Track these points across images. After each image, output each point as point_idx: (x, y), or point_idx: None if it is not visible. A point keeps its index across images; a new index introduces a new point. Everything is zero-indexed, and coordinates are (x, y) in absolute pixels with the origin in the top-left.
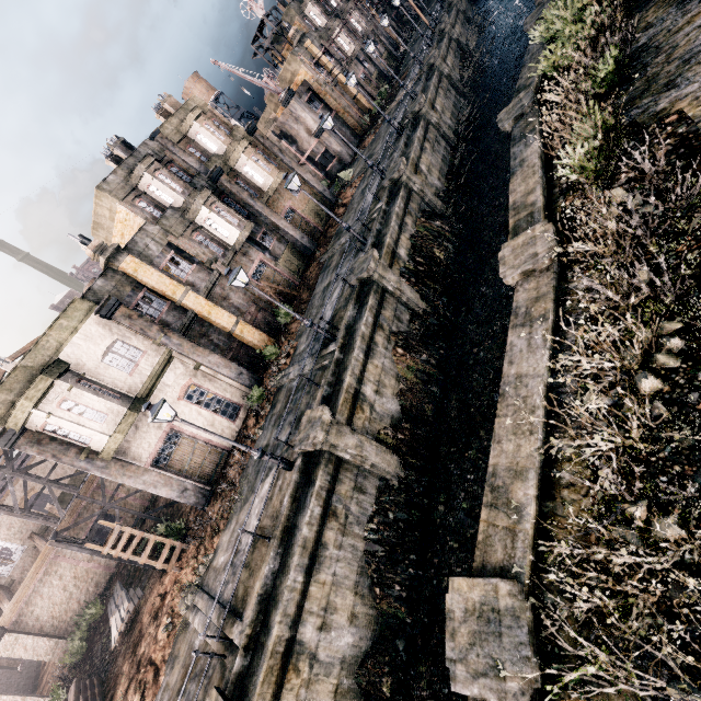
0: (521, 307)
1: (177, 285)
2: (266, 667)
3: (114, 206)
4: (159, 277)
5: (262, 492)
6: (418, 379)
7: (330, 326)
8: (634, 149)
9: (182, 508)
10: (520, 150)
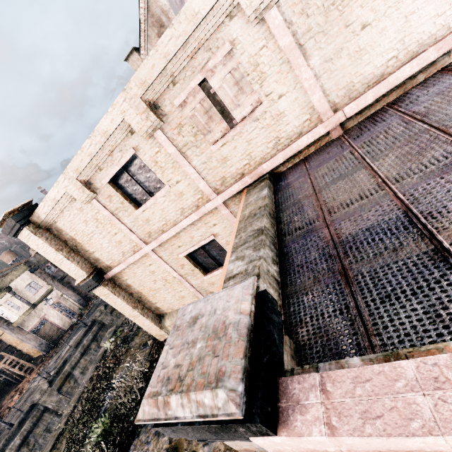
0: None
1: None
2: (60, 376)
3: None
4: None
5: (74, 338)
6: None
7: None
8: None
9: (34, 361)
10: None
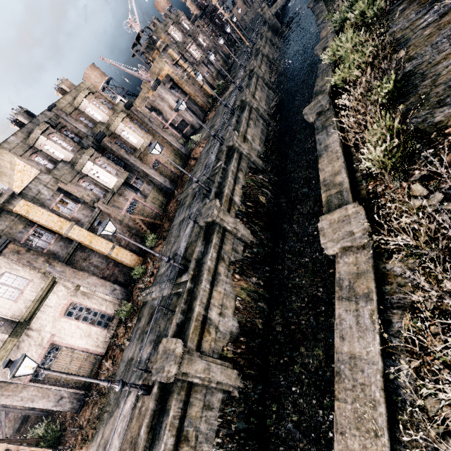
0: (344, 279)
1: (64, 221)
2: None
3: (13, 160)
4: (48, 216)
5: (124, 409)
6: (251, 298)
7: (183, 257)
8: (422, 150)
9: None
10: (324, 138)
